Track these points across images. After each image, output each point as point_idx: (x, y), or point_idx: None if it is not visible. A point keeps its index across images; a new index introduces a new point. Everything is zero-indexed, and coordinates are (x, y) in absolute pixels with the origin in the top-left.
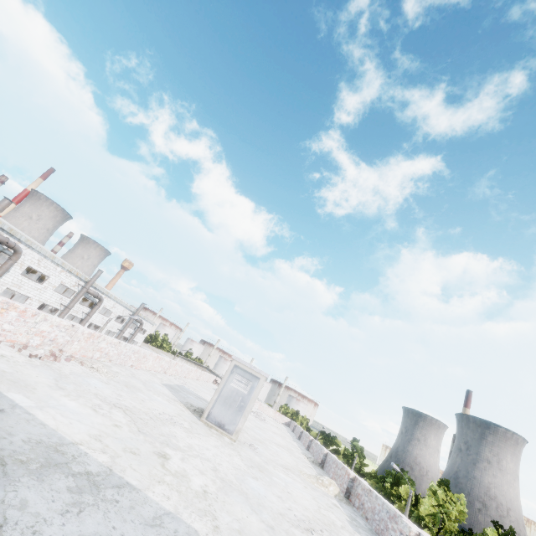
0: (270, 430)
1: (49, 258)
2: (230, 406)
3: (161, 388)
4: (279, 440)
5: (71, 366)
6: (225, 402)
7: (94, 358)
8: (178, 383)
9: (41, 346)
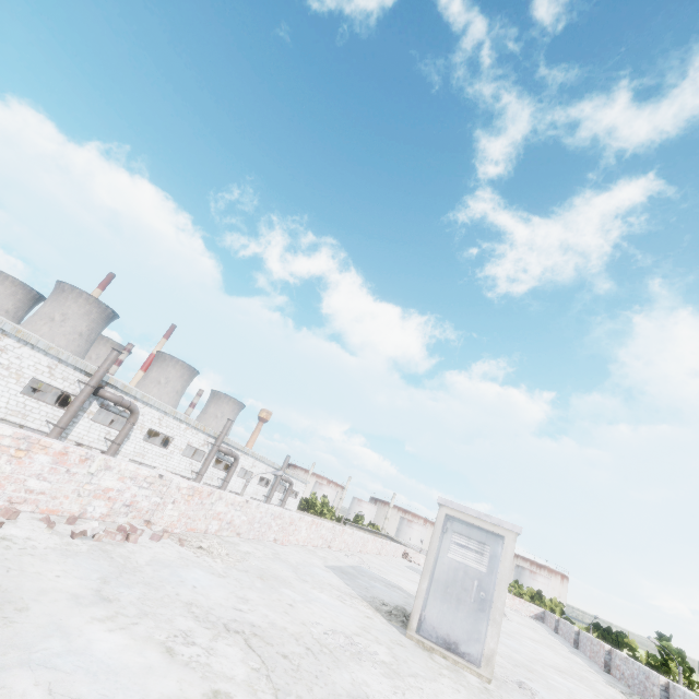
0: (524, 634)
1: (170, 414)
2: (459, 601)
3: (324, 574)
4: (551, 656)
5: (158, 548)
6: (447, 593)
7: (209, 531)
8: (352, 562)
9: (110, 517)
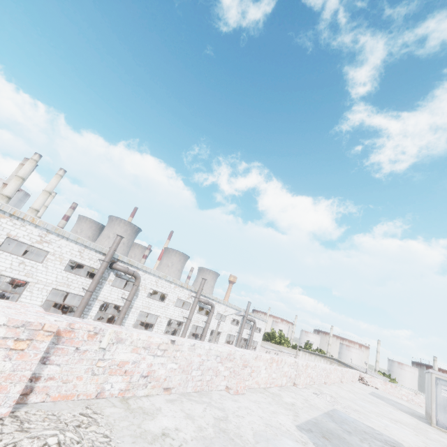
0: None
1: (163, 278)
2: None
3: None
4: None
5: None
6: None
7: (108, 393)
8: (324, 404)
9: None
